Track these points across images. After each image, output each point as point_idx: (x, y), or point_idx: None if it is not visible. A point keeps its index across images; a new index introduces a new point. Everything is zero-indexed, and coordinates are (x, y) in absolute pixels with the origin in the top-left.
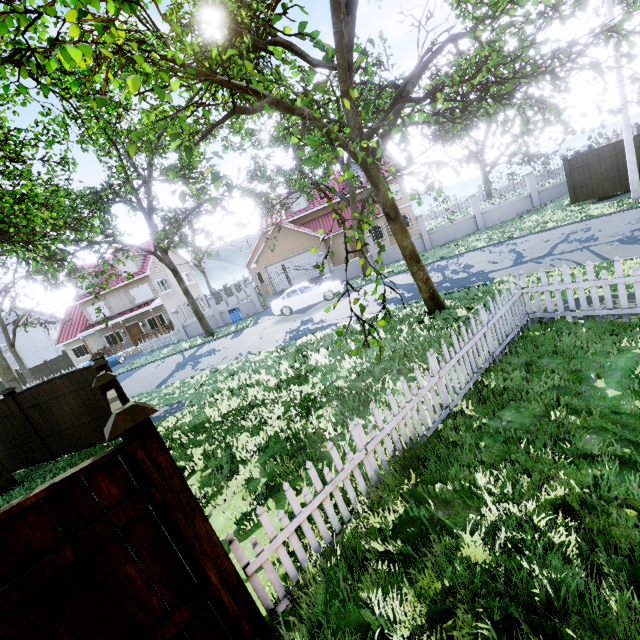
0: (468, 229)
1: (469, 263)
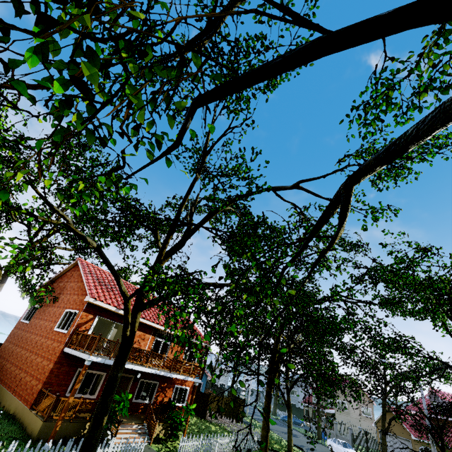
0: None
1: None
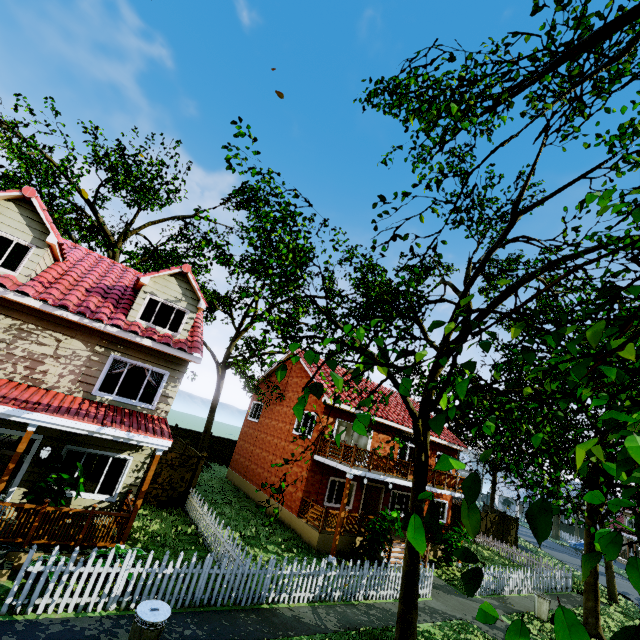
0: None
1: None
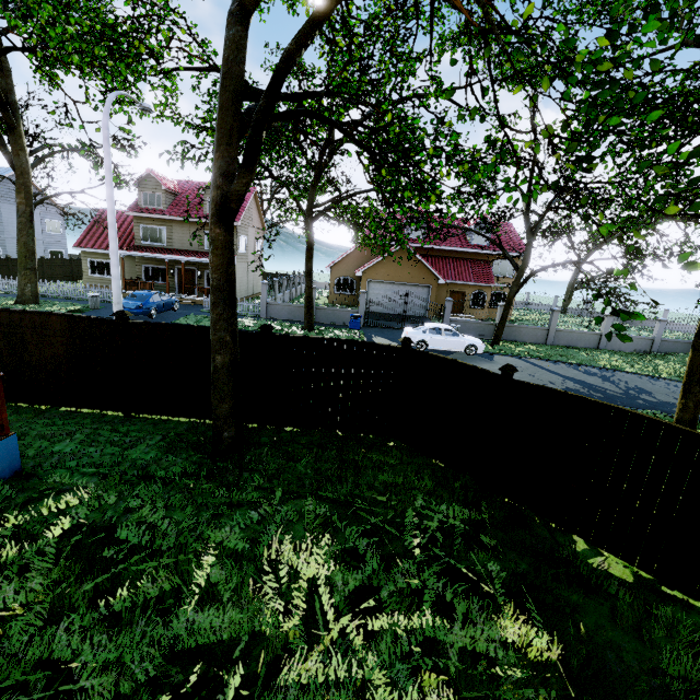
0: (590, 343)
1: (640, 386)
